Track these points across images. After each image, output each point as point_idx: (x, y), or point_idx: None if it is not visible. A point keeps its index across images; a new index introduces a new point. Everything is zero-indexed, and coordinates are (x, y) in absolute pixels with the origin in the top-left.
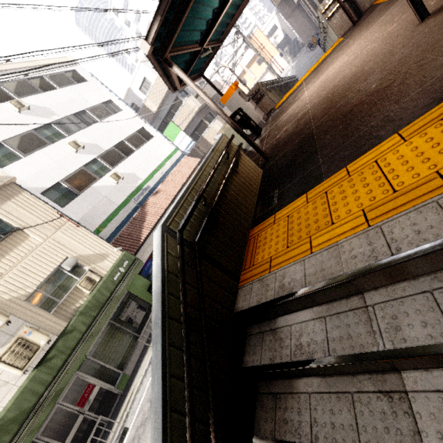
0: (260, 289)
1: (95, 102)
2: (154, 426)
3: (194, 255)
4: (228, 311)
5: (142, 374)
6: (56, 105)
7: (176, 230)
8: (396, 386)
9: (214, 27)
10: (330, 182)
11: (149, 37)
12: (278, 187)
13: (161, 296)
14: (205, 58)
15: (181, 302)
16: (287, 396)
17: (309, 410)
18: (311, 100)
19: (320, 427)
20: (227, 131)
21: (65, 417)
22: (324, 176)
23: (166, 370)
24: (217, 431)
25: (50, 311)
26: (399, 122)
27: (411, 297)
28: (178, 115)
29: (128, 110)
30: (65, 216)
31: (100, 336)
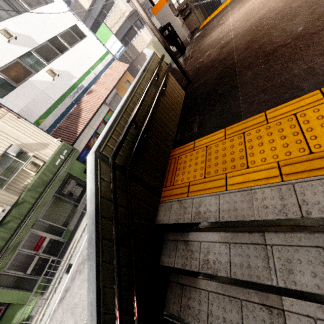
0: (179, 210)
1: None
2: (90, 323)
3: (125, 180)
4: (151, 223)
5: (81, 231)
6: None
7: (109, 158)
8: (276, 304)
9: None
10: (248, 123)
11: None
12: (199, 114)
13: (95, 221)
14: None
15: (113, 226)
16: (191, 289)
17: (207, 303)
18: (235, 28)
19: (214, 318)
20: (155, 44)
21: (24, 257)
22: (243, 116)
23: (100, 283)
24: (139, 322)
25: (1, 188)
26: (323, 77)
27: (306, 248)
28: (110, 16)
29: (60, 2)
30: (5, 107)
31: (47, 204)
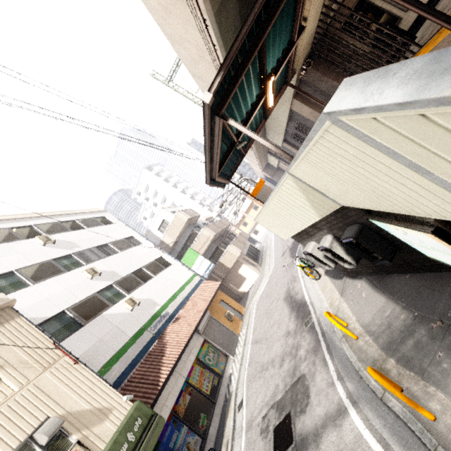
0: None
1: (118, 237)
2: None
3: None
4: None
5: None
6: (81, 240)
7: None
8: None
9: (247, 124)
10: None
11: (211, 89)
12: None
13: None
14: (232, 165)
15: None
16: None
17: None
18: None
19: None
20: None
21: None
22: None
23: None
24: None
25: None
26: None
27: None
28: (195, 244)
29: (148, 243)
30: (62, 348)
31: None
